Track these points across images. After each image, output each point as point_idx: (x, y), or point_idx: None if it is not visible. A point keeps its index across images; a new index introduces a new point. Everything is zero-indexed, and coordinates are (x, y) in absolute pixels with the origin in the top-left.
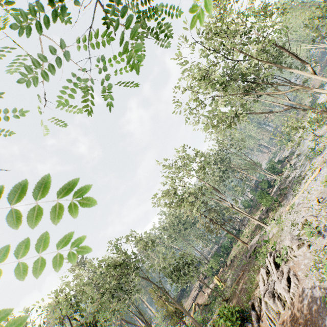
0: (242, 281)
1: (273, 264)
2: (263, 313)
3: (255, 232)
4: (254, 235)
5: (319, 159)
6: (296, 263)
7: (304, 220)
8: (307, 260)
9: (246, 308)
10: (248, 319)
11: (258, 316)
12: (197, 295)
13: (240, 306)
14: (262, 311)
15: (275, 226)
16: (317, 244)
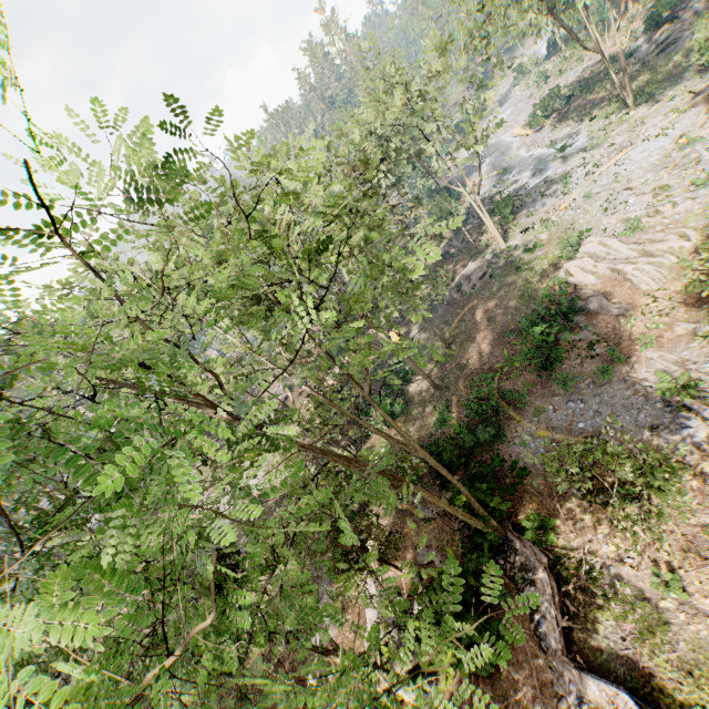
0: (483, 312)
1: (618, 240)
2: (615, 292)
3: (453, 266)
4: (451, 271)
5: (601, 151)
6: (670, 223)
7: (651, 191)
8: (700, 210)
9: (574, 300)
10: (576, 313)
11: (605, 298)
12: (286, 401)
13: (519, 324)
14: (609, 292)
15: (545, 229)
16: (708, 194)
